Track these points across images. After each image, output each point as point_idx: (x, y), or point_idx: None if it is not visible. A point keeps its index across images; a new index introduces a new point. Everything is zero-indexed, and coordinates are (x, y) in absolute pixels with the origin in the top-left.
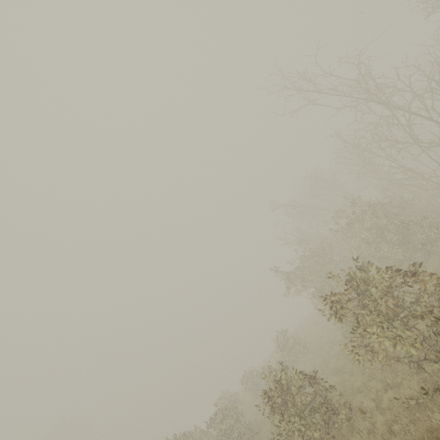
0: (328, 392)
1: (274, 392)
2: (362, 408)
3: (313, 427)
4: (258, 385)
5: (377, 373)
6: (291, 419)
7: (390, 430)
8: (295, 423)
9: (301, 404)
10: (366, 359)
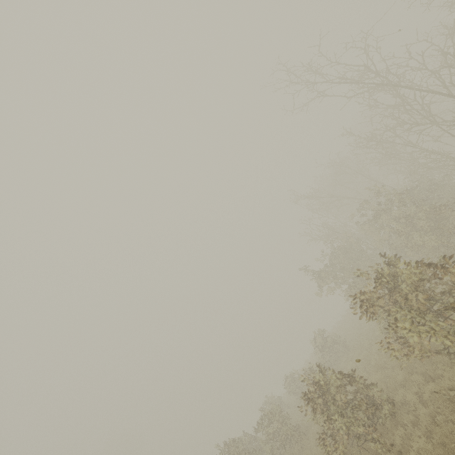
0: (368, 390)
1: (314, 394)
2: (406, 402)
3: (356, 424)
4: (302, 387)
5: (418, 367)
6: (334, 417)
7: (435, 421)
8: (338, 421)
9: (342, 403)
10: (402, 355)
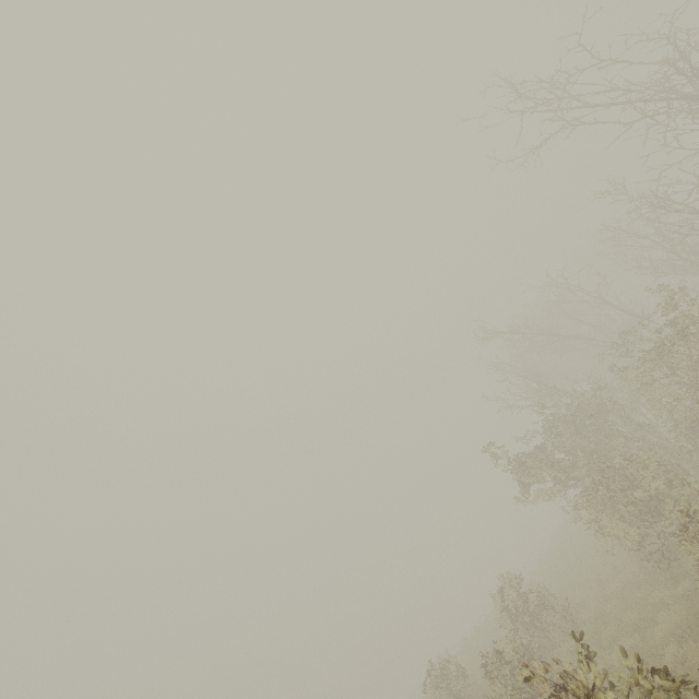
0: None
1: None
2: None
3: None
4: (462, 697)
5: None
6: None
7: None
8: None
9: None
10: None
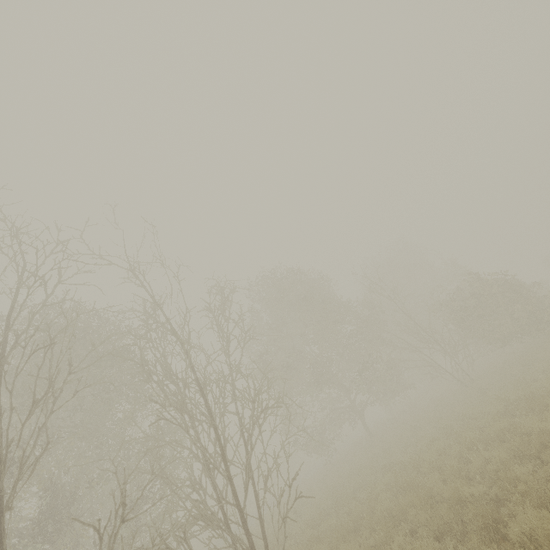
0: None
1: None
2: None
3: None
4: None
5: None
6: None
7: None
8: None
9: None
10: None
